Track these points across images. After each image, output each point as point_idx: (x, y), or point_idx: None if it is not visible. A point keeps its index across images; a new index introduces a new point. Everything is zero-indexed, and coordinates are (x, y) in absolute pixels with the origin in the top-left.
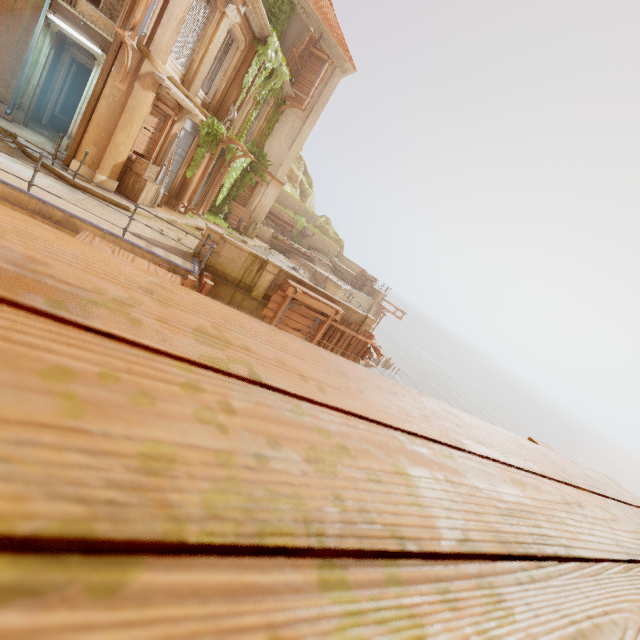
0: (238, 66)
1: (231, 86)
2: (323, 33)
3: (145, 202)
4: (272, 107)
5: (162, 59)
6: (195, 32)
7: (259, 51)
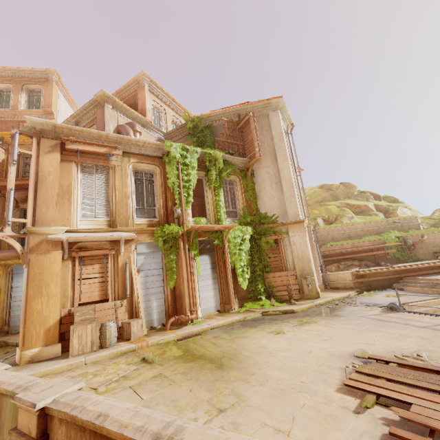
0: (163, 182)
1: (167, 197)
2: (239, 113)
3: (86, 349)
4: (240, 181)
5: (57, 225)
6: (101, 192)
7: (167, 161)
